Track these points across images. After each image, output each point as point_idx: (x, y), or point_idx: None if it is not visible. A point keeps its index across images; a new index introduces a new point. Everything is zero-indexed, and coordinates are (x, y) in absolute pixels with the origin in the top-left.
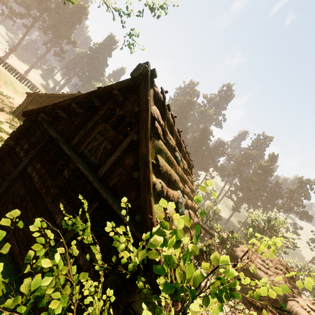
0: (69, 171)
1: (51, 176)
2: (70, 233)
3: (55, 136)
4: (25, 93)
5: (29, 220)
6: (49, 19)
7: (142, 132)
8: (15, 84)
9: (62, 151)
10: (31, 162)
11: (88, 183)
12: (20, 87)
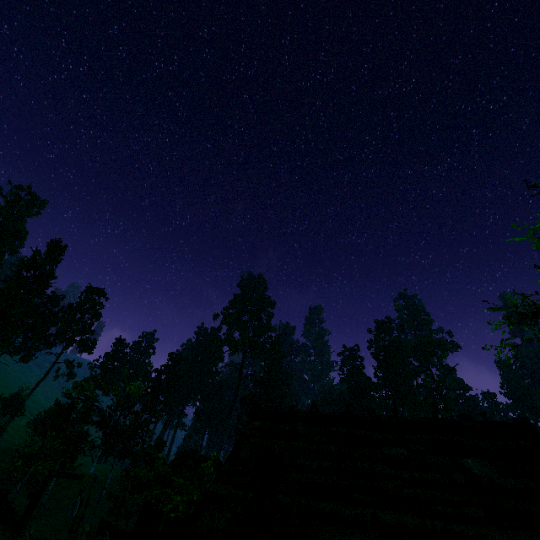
0: None
1: None
2: None
3: None
4: None
5: None
6: None
7: None
8: None
9: None
10: None
11: None
12: None
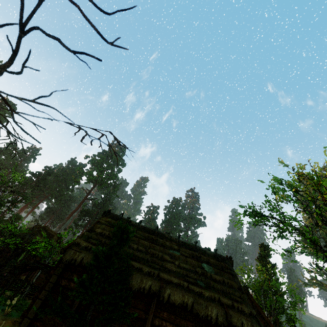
0: None
1: None
2: None
3: None
4: None
5: None
6: None
7: None
8: None
9: None
10: None
11: None
12: None
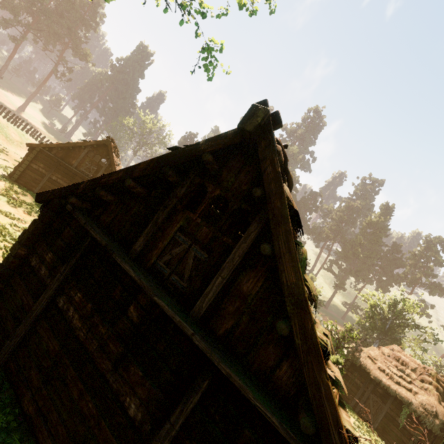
0: (138, 309)
1: (105, 318)
2: (161, 441)
3: (103, 241)
4: (23, 142)
5: (74, 403)
6: (48, 26)
7: (280, 239)
8: (6, 130)
9: (118, 268)
10: (63, 288)
11: (181, 335)
12: (15, 133)
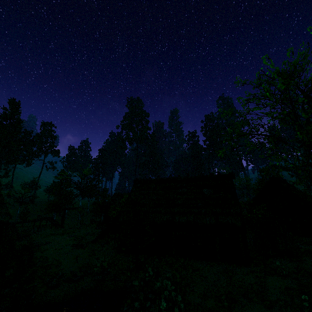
0: None
1: None
2: None
3: None
4: None
5: None
6: None
7: None
8: None
9: None
10: None
11: None
12: None
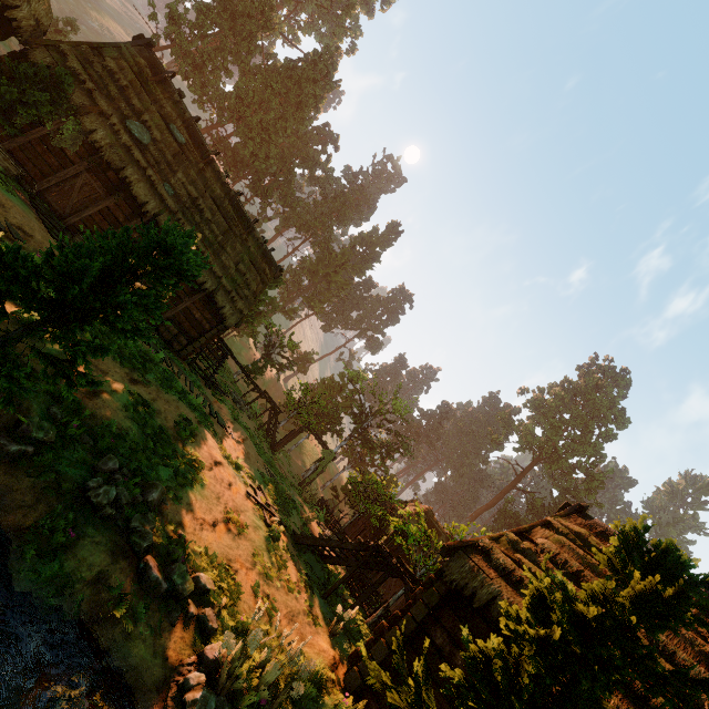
0: None
1: None
2: None
3: None
4: None
5: None
6: None
7: None
8: None
9: None
10: None
11: None
12: None
